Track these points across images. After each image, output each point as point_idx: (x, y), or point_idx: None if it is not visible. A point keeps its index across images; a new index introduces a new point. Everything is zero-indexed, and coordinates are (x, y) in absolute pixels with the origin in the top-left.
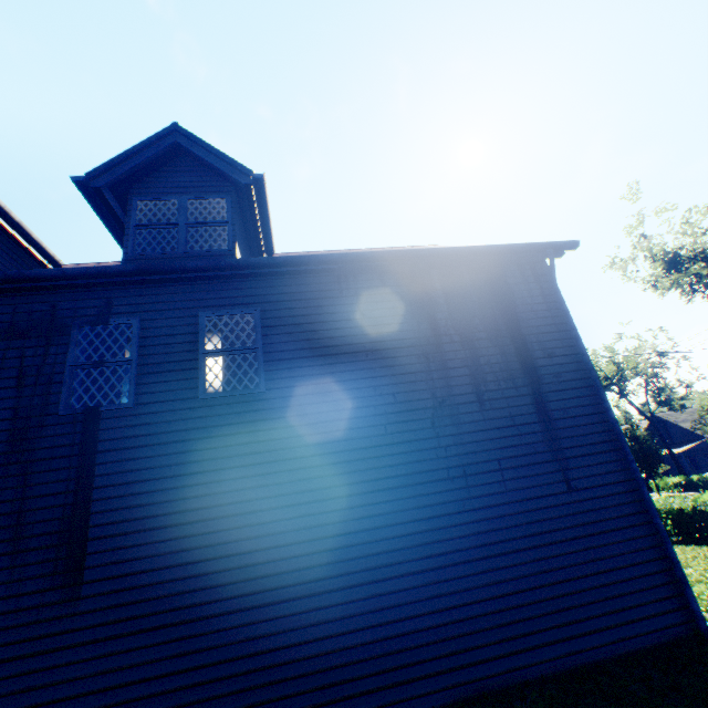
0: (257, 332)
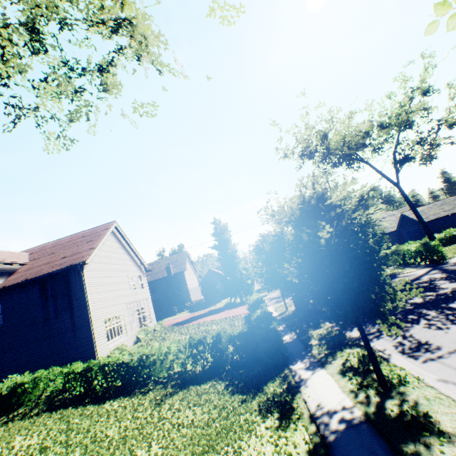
0: (2, 309)
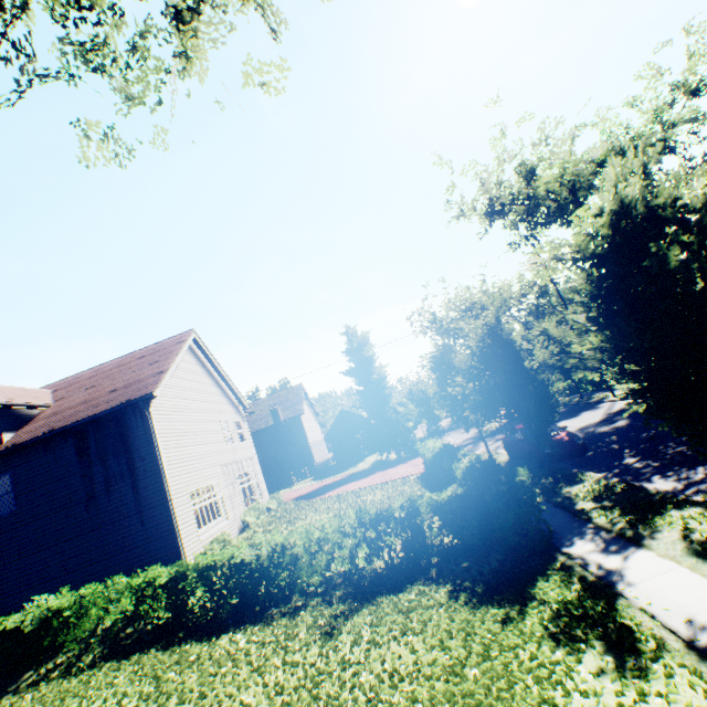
0: (12, 483)
